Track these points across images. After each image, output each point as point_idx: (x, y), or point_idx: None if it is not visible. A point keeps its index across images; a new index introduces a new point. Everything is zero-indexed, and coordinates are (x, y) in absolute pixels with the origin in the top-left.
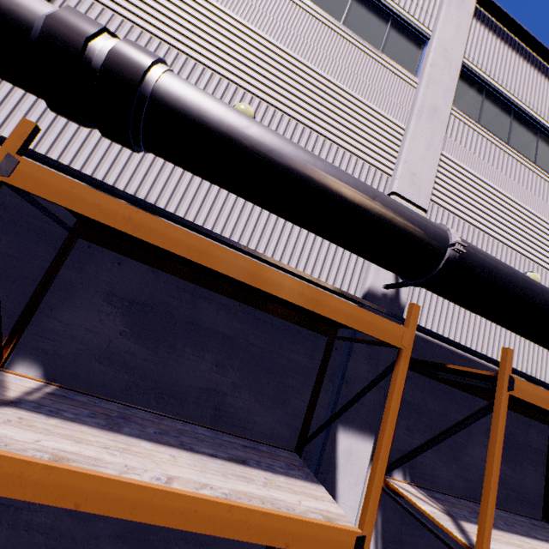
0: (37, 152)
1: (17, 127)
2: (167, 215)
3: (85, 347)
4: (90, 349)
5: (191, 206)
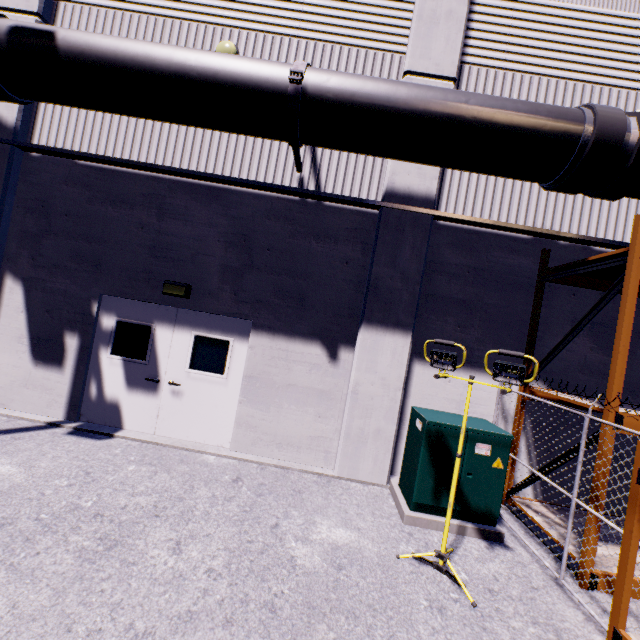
0: (507, 223)
1: (639, 222)
2: (612, 244)
3: (568, 364)
4: (572, 365)
5: (616, 228)
